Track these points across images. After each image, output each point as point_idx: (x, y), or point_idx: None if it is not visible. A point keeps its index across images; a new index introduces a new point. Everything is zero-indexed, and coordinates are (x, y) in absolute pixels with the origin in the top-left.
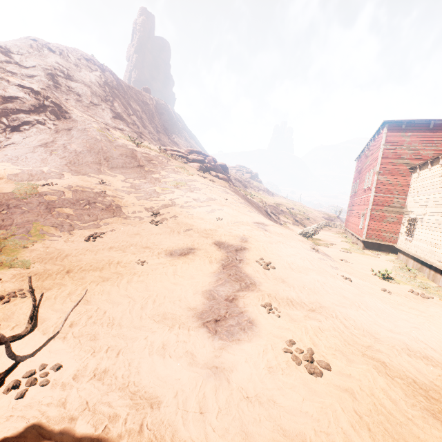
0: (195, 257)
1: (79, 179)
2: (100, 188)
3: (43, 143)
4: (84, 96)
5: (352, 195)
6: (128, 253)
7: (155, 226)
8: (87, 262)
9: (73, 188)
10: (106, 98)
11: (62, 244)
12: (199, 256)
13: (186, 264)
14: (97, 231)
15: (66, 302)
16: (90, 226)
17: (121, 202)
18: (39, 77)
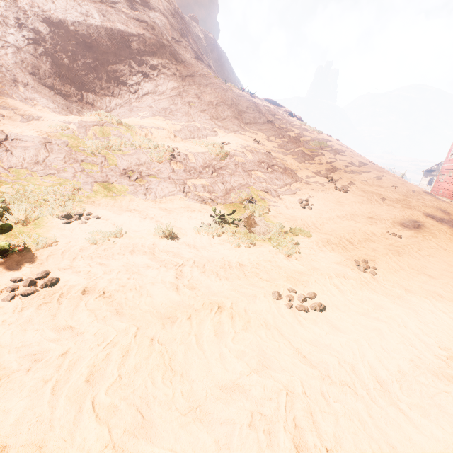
0: (432, 231)
1: (239, 138)
2: (262, 148)
3: (177, 93)
4: (165, 30)
5: (452, 159)
6: (366, 224)
7: (345, 193)
8: (345, 232)
9: (247, 149)
10: (181, 32)
11: (288, 211)
12: (433, 230)
13: (436, 238)
14: (299, 197)
15: (415, 275)
16: (287, 192)
17: (288, 165)
18: (121, 5)
